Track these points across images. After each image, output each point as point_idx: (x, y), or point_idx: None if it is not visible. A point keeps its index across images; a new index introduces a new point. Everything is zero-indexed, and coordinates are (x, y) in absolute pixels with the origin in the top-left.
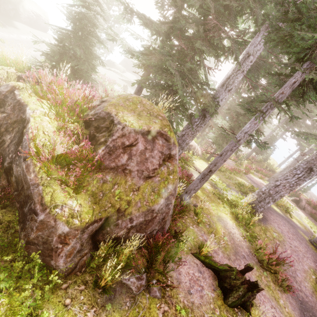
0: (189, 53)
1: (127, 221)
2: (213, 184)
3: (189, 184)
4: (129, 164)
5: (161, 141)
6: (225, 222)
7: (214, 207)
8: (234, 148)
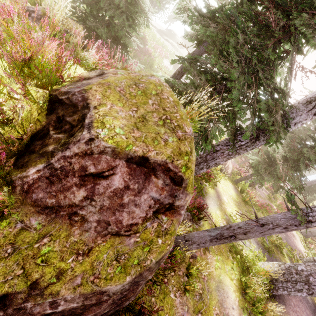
0: (277, 33)
1: (46, 304)
2: (231, 222)
3: (198, 220)
4: (85, 206)
5: (161, 180)
6: (225, 293)
7: (219, 263)
8: (293, 228)
